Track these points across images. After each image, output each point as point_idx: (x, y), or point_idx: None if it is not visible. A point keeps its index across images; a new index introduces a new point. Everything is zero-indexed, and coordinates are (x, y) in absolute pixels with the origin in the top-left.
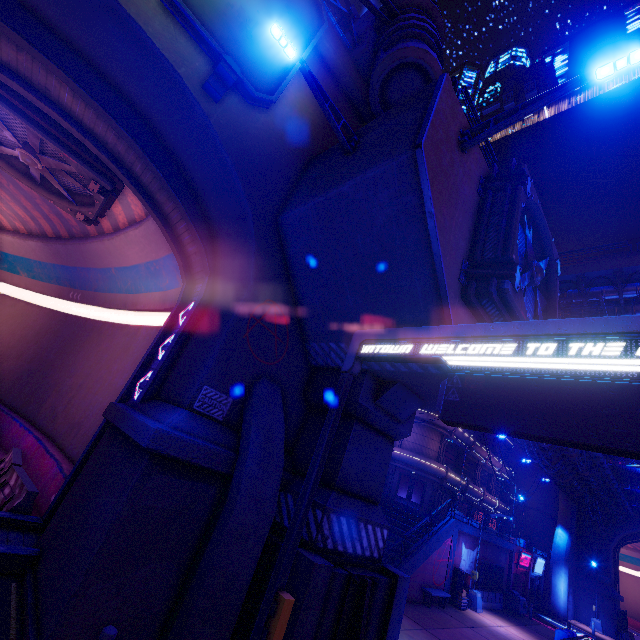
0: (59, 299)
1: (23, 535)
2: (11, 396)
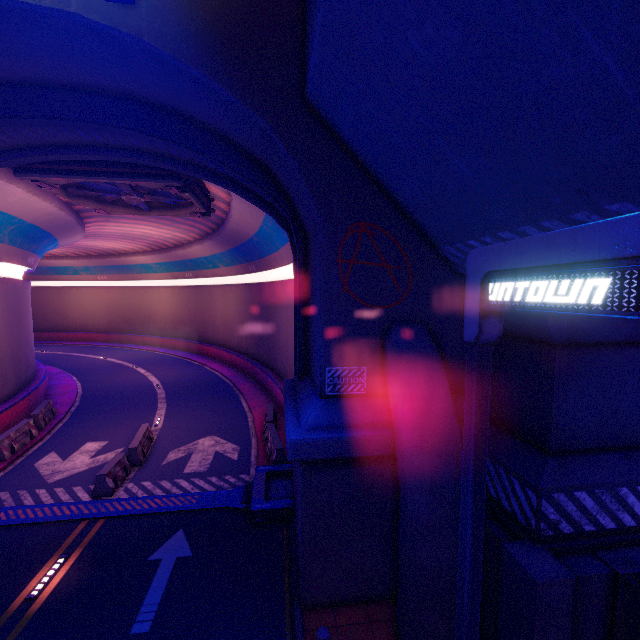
0: (248, 274)
1: (286, 482)
2: (261, 356)
